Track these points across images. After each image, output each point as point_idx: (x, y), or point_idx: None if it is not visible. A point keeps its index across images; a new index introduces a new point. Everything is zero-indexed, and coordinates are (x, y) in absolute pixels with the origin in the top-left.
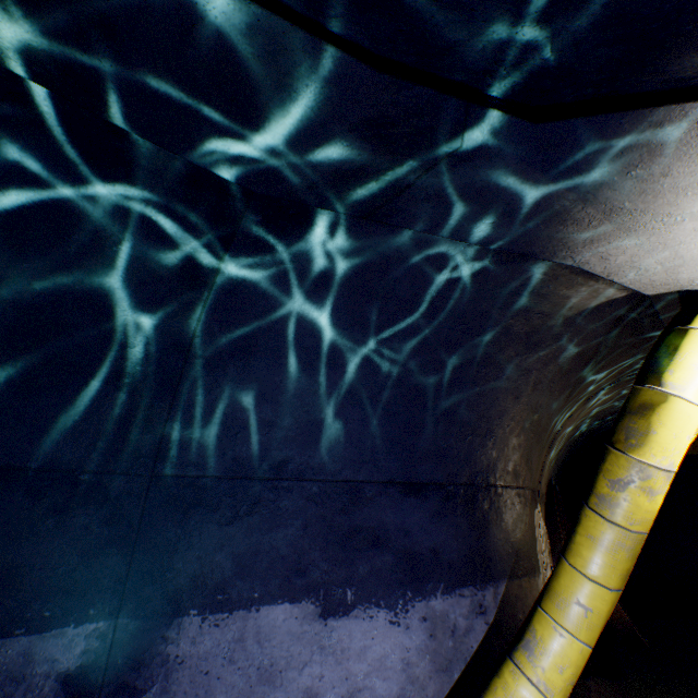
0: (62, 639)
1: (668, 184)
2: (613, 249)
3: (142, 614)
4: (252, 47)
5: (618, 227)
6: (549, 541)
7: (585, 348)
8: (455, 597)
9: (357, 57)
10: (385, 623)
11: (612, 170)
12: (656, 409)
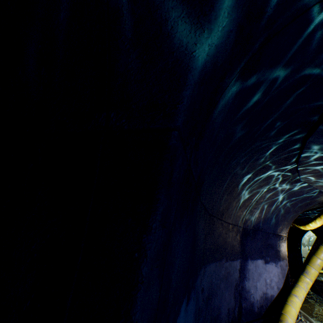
0: (238, 262)
1: None
2: None
3: (243, 259)
4: None
5: None
6: None
7: (311, 206)
8: (283, 261)
9: None
10: (274, 266)
11: None
12: None
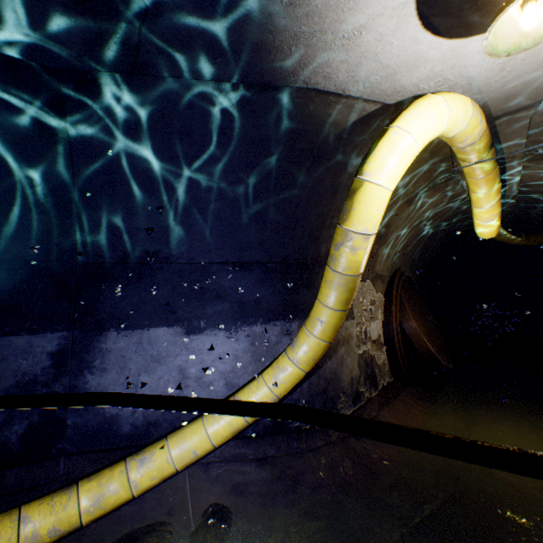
0: (46, 338)
1: (321, 5)
2: (327, 68)
3: (85, 330)
4: None
5: (315, 49)
6: (384, 306)
7: None
8: (270, 326)
9: None
10: (224, 338)
11: (268, 2)
12: (356, 193)
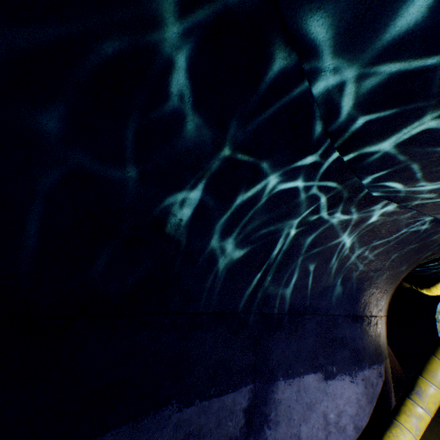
0: (242, 393)
1: None
2: None
3: (263, 380)
4: None
5: None
6: None
7: (431, 253)
8: (371, 369)
9: None
10: (348, 382)
11: None
12: None
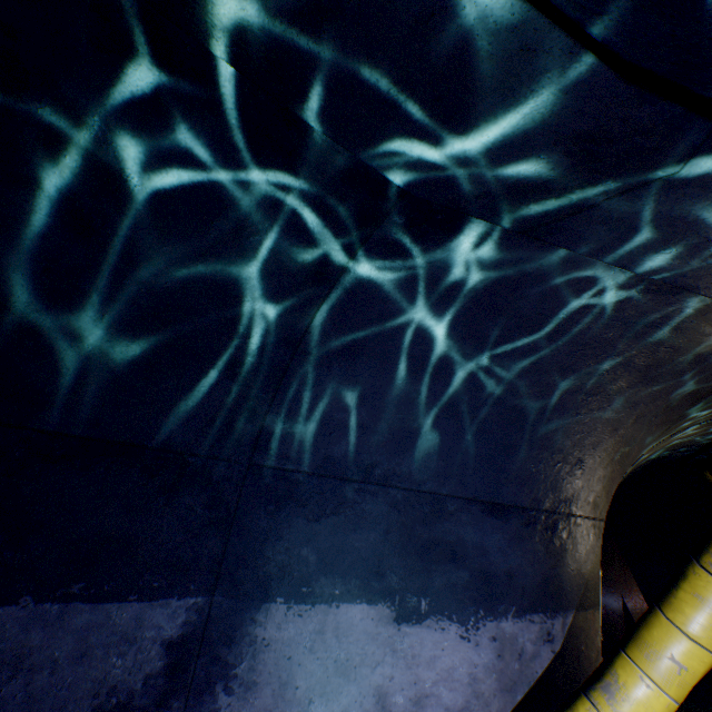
0: (167, 609)
1: None
2: None
3: (234, 595)
4: (489, 44)
5: None
6: (600, 568)
7: (701, 386)
8: (525, 621)
9: (607, 63)
10: (455, 637)
11: None
12: None
